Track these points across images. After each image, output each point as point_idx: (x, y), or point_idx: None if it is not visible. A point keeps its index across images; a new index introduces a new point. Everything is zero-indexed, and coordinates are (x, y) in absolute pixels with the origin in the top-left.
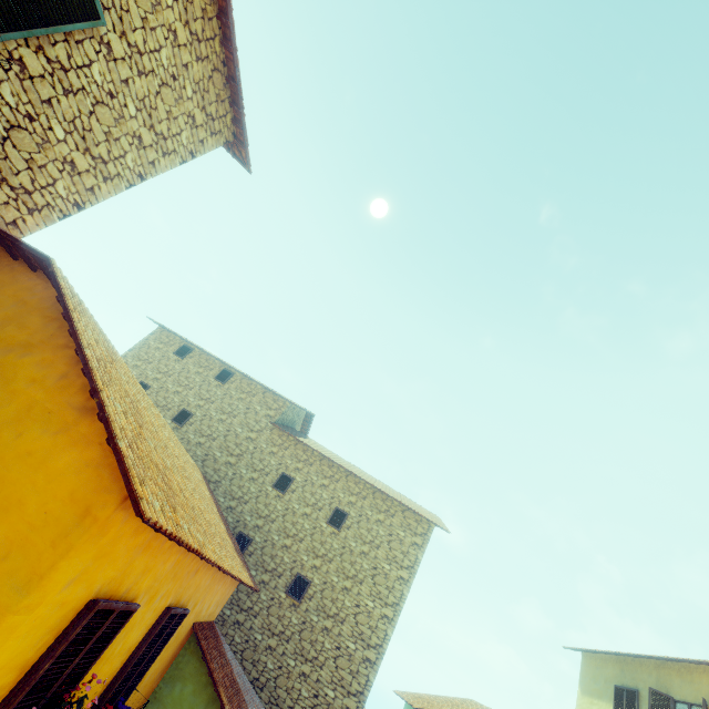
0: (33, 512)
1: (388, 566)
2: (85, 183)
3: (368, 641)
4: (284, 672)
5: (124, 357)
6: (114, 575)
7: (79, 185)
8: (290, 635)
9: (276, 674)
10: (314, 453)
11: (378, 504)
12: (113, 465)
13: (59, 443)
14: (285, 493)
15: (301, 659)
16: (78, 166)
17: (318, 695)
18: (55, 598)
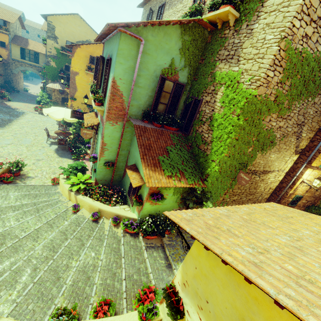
0: None
1: None
2: None
3: None
4: None
5: None
6: None
7: None
8: None
9: None
10: (29, 25)
11: (44, 33)
12: None
13: None
14: (29, 34)
15: None
16: None
17: None
18: None
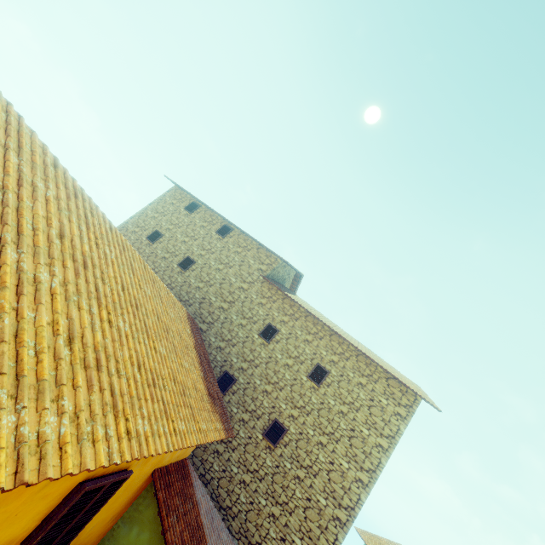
0: None
1: (366, 431)
2: None
3: (339, 501)
4: (254, 509)
5: (145, 209)
6: None
7: None
8: (263, 475)
9: (247, 508)
10: (300, 309)
11: (360, 367)
12: None
13: None
14: (269, 342)
15: (272, 501)
16: None
17: (285, 539)
18: None
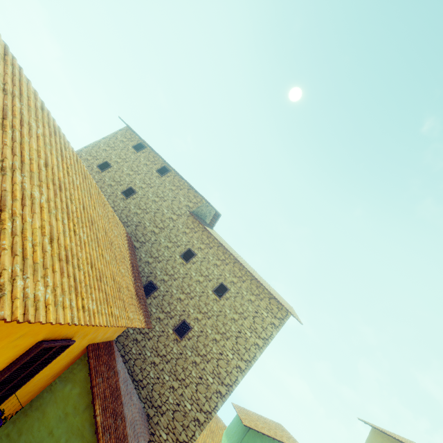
0: None
1: (249, 333)
2: None
3: (222, 380)
4: (160, 382)
5: (98, 142)
6: None
7: None
8: (170, 359)
9: (154, 381)
10: (214, 240)
11: (252, 288)
12: None
13: None
14: (187, 263)
15: (174, 377)
16: None
17: (180, 404)
18: None
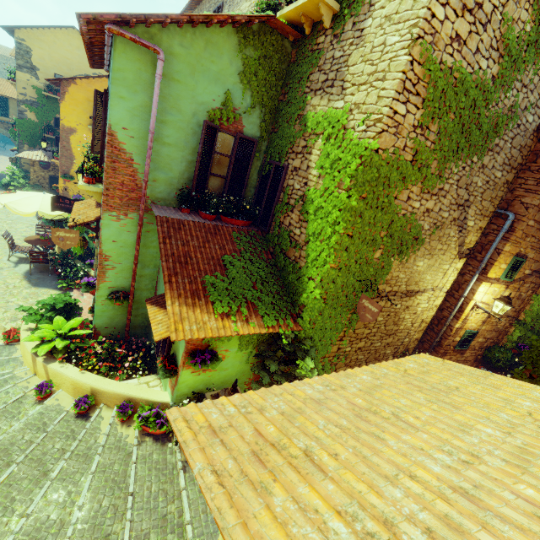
0: None
1: None
2: None
3: None
4: None
5: None
6: None
7: None
8: None
9: None
10: None
11: None
12: None
13: None
14: None
15: None
16: None
17: None
18: None
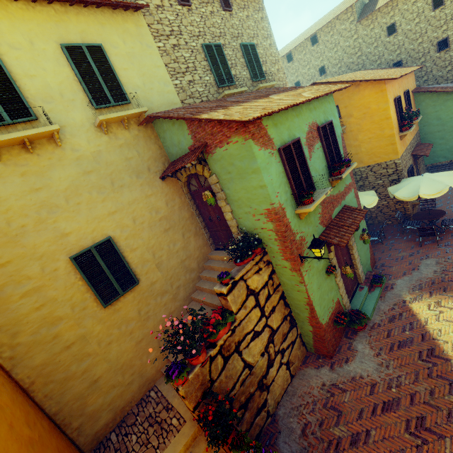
0: (373, 100)
1: None
2: (280, 68)
3: None
4: None
5: None
6: (392, 94)
7: (280, 71)
8: None
9: None
10: (392, 1)
11: None
12: (375, 84)
13: (361, 93)
14: (396, 31)
15: None
16: (277, 69)
17: None
18: (390, 102)
